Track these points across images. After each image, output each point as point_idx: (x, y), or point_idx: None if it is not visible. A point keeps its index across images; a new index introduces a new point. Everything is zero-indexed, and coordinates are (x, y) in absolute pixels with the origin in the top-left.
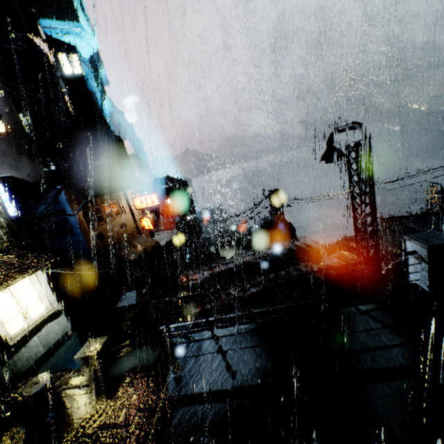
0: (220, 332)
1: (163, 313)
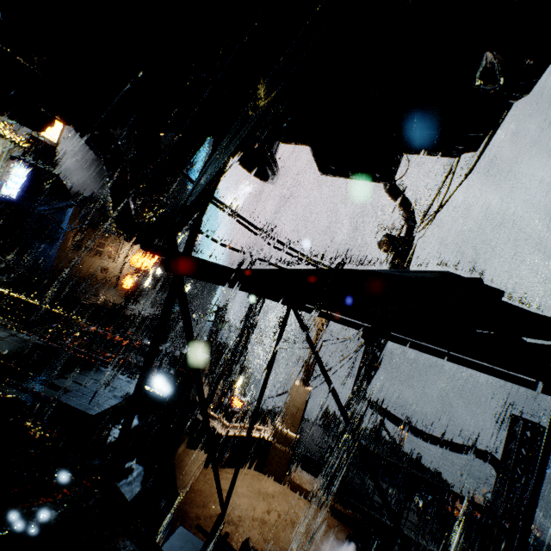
0: (22, 335)
1: (4, 302)
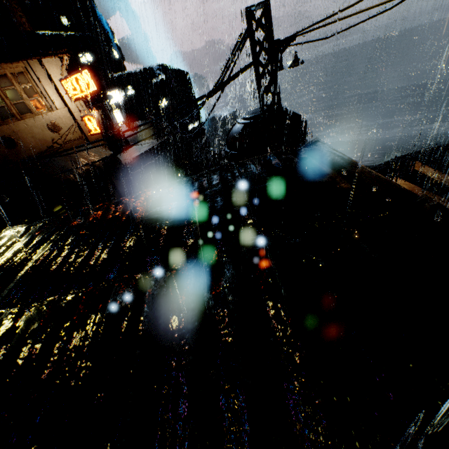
0: None
1: None
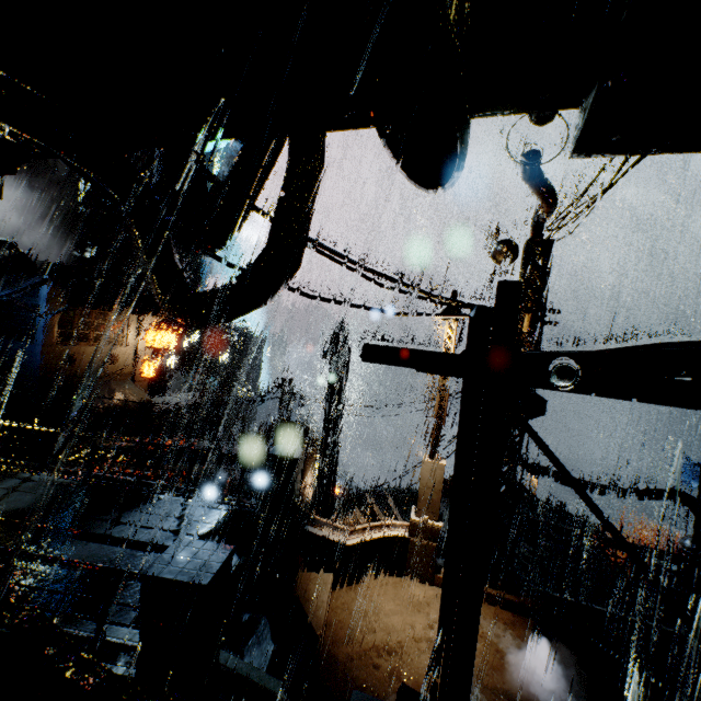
0: (39, 478)
1: None
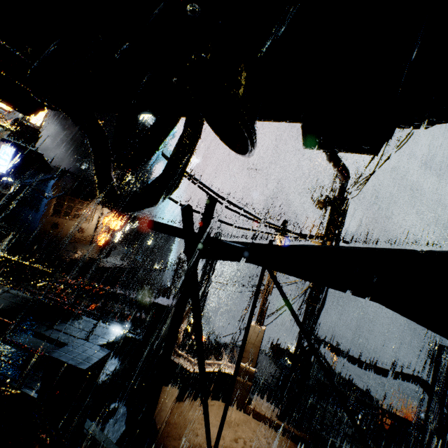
0: (14, 292)
1: None
